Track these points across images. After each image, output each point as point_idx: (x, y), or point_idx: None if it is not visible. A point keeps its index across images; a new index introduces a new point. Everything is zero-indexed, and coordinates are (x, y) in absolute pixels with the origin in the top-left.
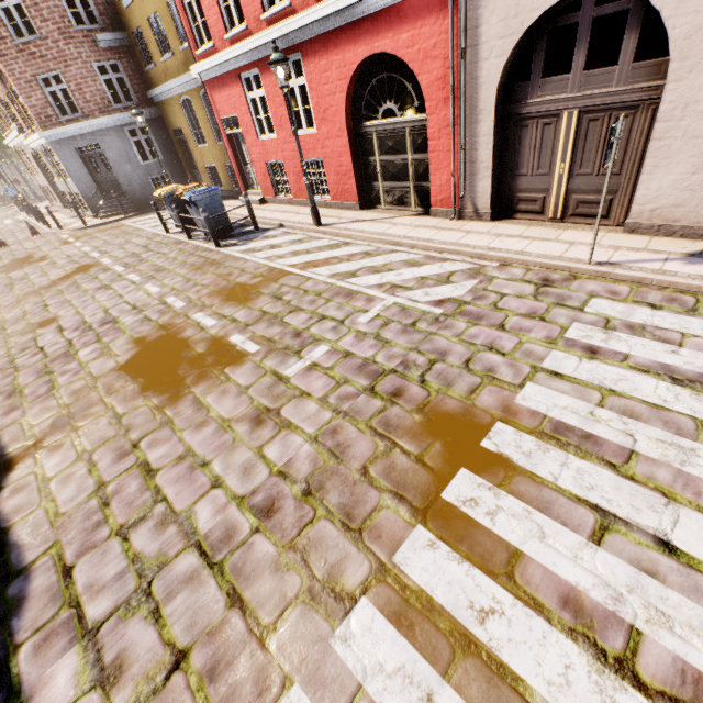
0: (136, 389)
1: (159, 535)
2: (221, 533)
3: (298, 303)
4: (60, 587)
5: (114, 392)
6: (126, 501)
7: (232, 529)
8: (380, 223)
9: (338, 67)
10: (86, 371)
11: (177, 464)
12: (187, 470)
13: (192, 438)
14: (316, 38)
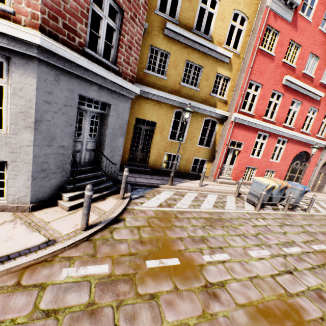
0: None
1: None
2: None
3: None
4: None
5: None
6: None
7: None
8: None
9: (296, 149)
10: None
11: None
12: None
13: None
14: (295, 140)
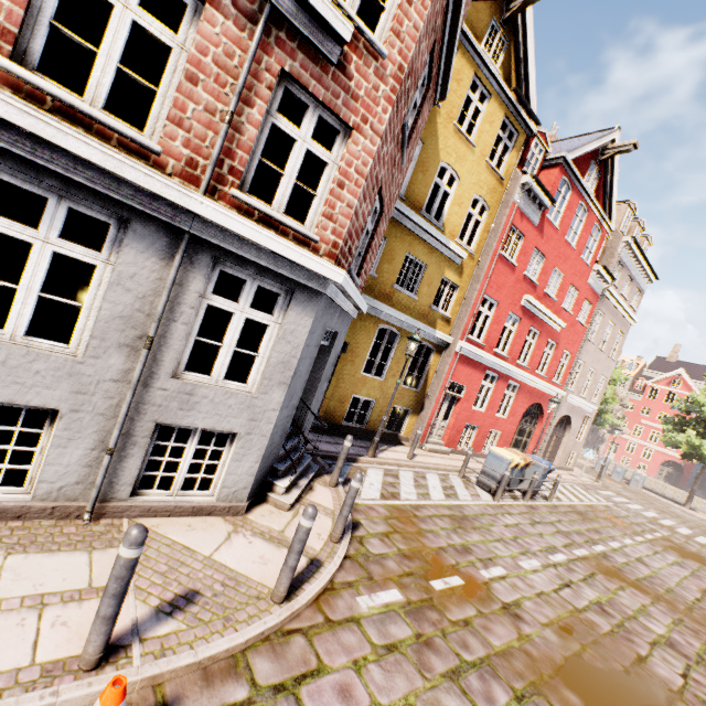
0: None
1: None
2: None
3: (620, 515)
4: None
5: None
6: None
7: None
8: None
9: (528, 399)
10: None
11: None
12: None
13: None
14: (528, 385)
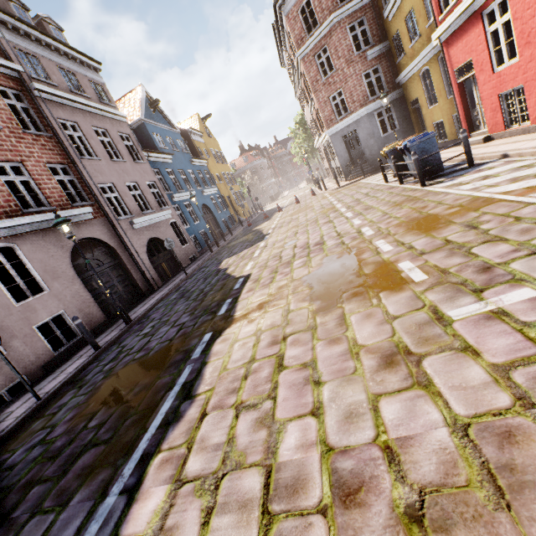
0: (308, 293)
1: (253, 431)
2: (291, 476)
3: (499, 232)
4: (194, 425)
5: (296, 292)
6: (255, 382)
7: (301, 482)
8: None
9: None
10: (290, 275)
11: (299, 369)
12: (302, 380)
13: (321, 351)
14: None
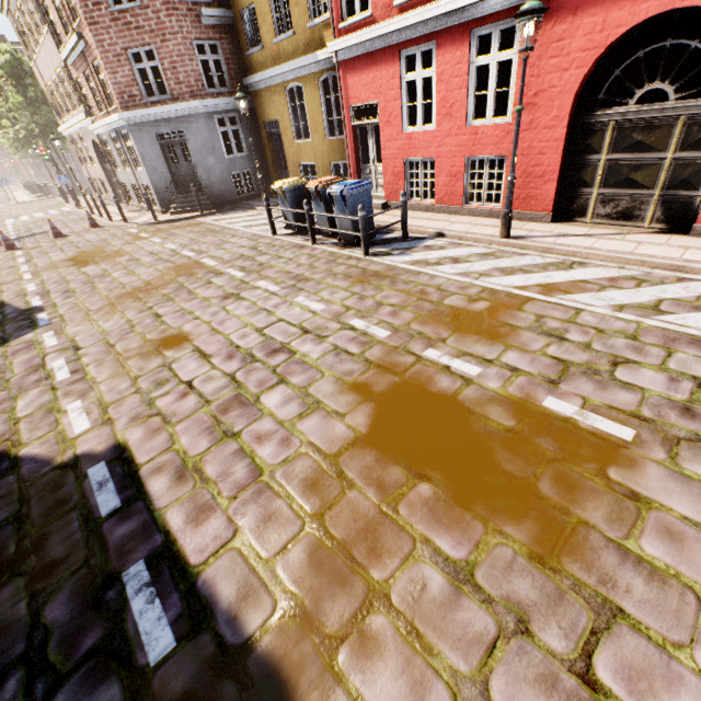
0: (443, 497)
1: None
2: None
3: (609, 349)
4: None
5: (398, 498)
6: None
7: None
8: (609, 240)
9: (588, 32)
10: (301, 440)
11: None
12: None
13: None
14: None
